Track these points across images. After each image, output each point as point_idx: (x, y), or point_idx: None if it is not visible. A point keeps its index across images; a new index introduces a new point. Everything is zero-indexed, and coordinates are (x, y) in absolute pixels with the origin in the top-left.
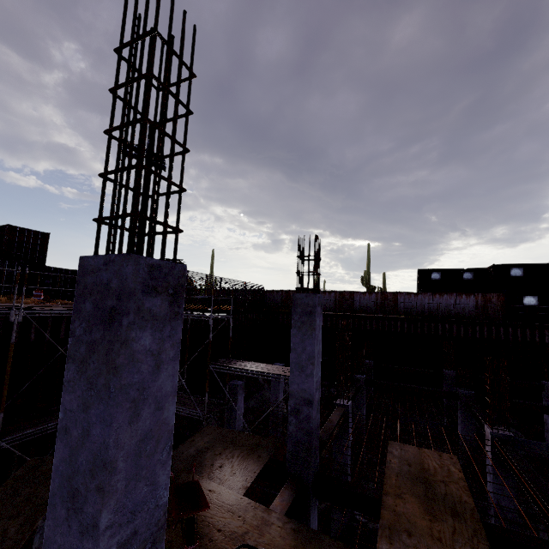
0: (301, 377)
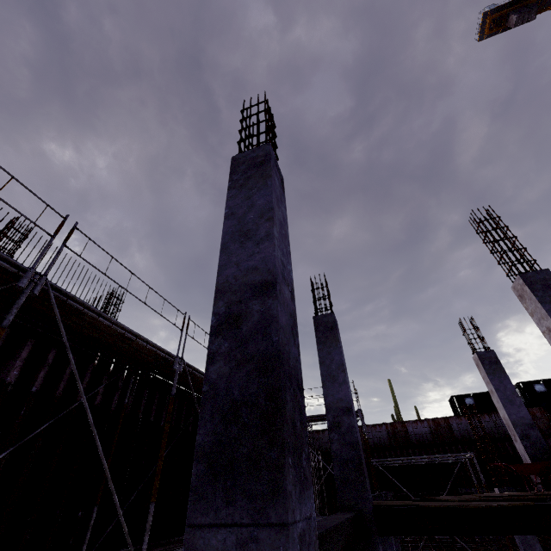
0: (514, 408)
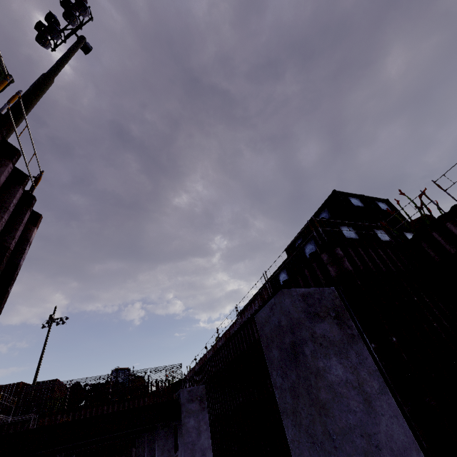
0: None
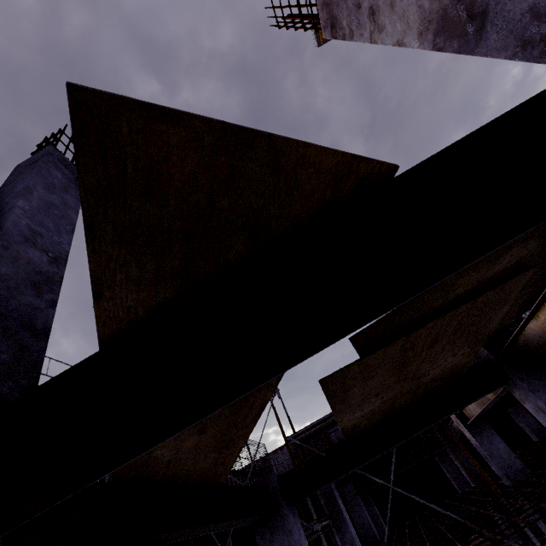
0: None
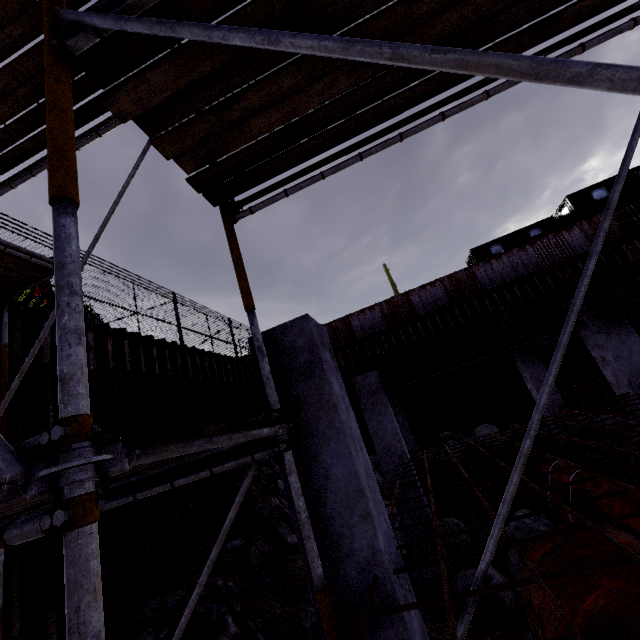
0: None
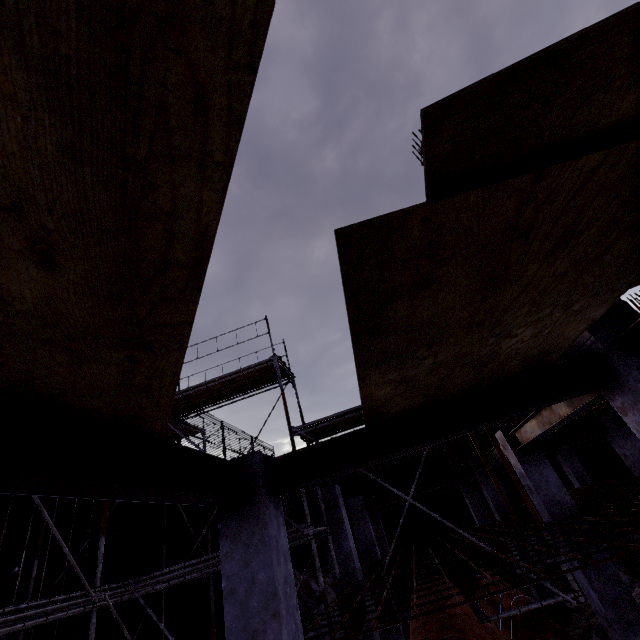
0: None
